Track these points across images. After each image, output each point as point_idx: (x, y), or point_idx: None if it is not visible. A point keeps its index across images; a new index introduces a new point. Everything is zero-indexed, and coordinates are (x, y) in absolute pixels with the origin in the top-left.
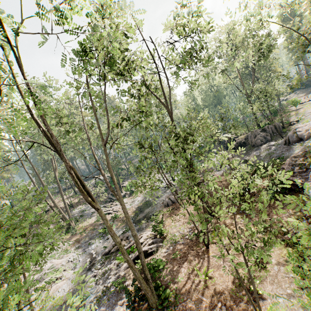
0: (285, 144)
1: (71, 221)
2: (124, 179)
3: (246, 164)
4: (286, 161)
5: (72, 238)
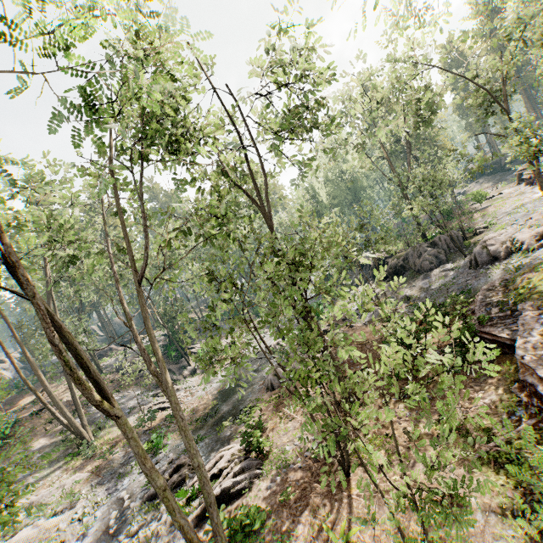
0: (471, 266)
1: (85, 430)
2: (194, 339)
3: (408, 318)
4: (476, 297)
5: (85, 466)
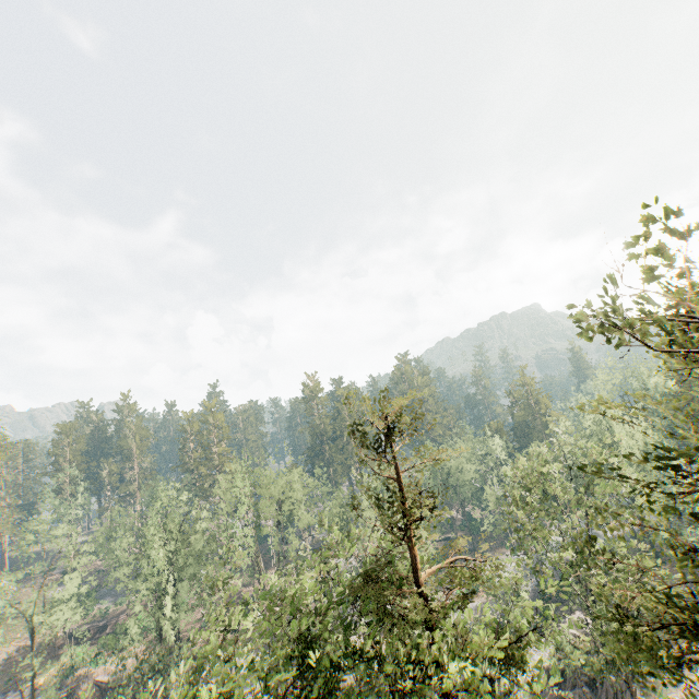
0: None
1: None
2: None
3: None
4: None
5: None
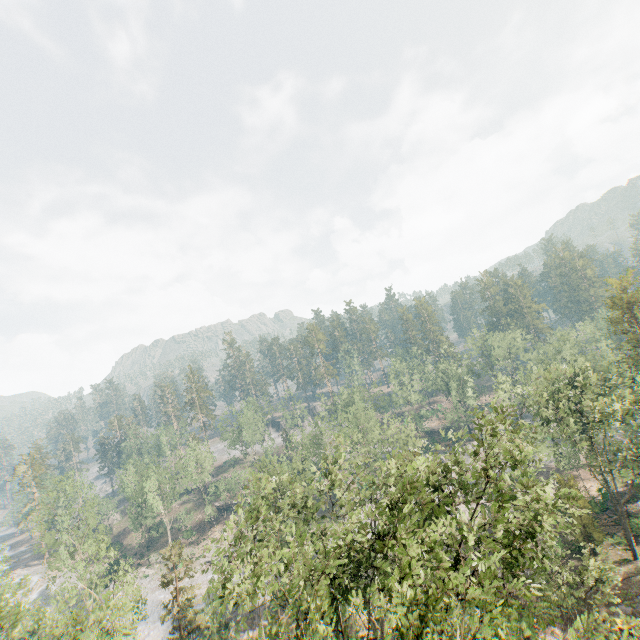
0: None
1: None
2: None
3: None
4: None
5: None
